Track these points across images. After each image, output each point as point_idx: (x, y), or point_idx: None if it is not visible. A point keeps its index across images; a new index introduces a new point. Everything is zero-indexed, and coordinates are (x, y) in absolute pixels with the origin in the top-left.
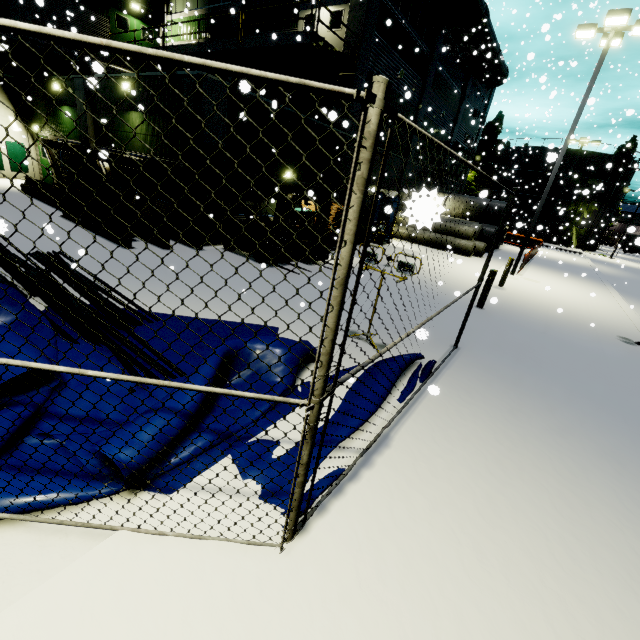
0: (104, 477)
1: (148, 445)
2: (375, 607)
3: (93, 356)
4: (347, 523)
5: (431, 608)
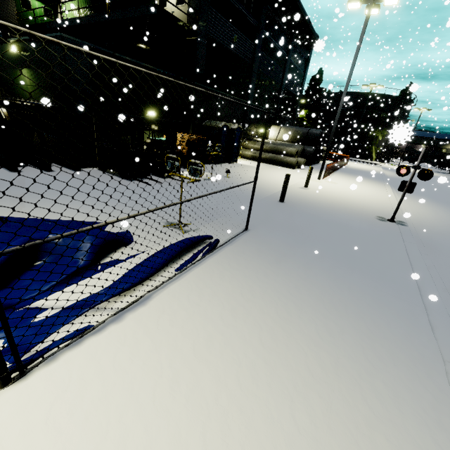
0: None
1: None
2: (49, 438)
3: None
4: (67, 369)
5: (103, 433)
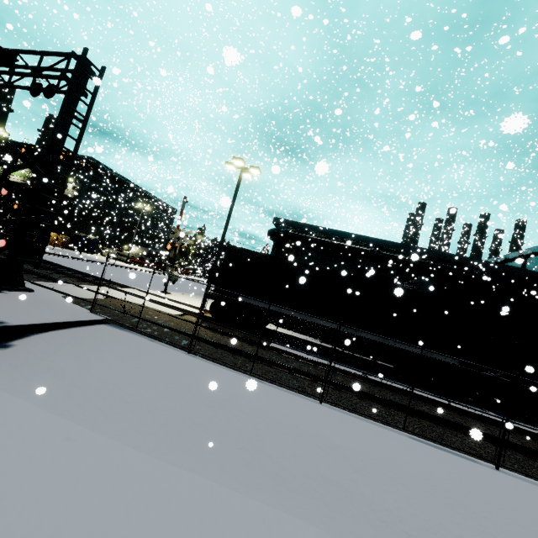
0: None
1: None
2: None
3: None
4: None
5: None
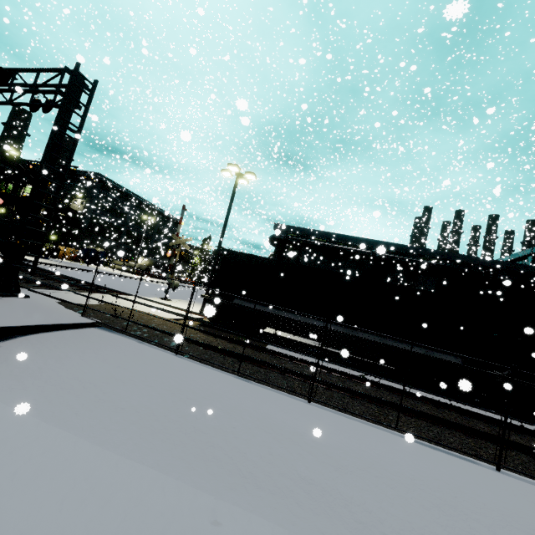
0: None
1: None
2: None
3: None
4: None
5: None
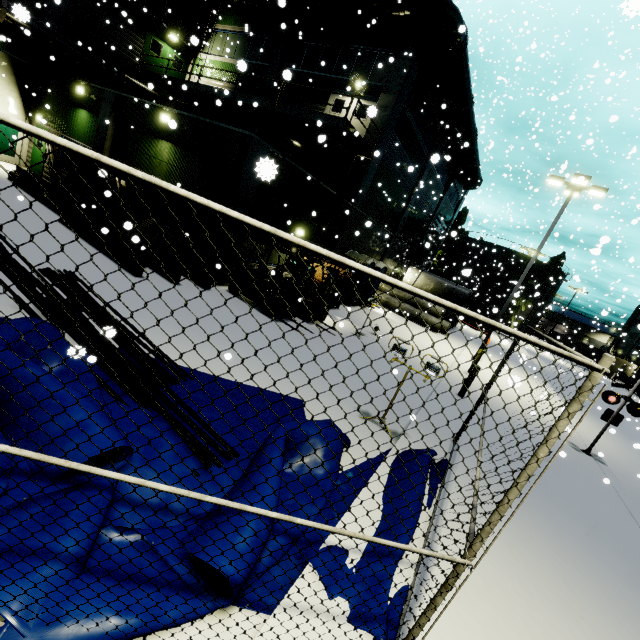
0: (201, 590)
1: (249, 557)
2: None
3: (149, 424)
4: None
5: None
